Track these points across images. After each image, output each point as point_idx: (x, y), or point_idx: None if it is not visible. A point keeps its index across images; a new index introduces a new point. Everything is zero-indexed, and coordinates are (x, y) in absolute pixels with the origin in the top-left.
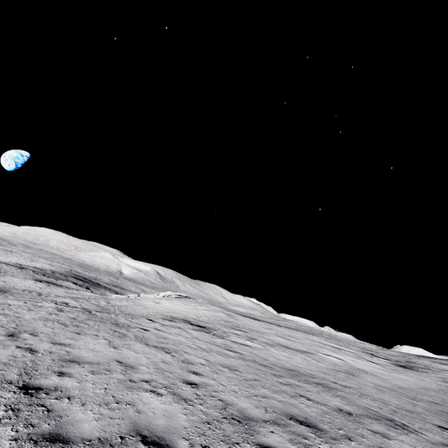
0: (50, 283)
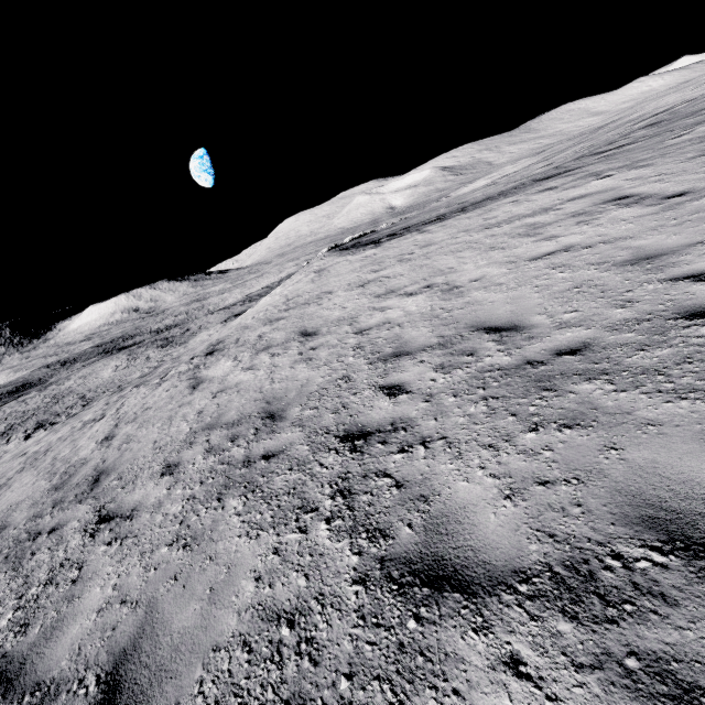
0: (242, 313)
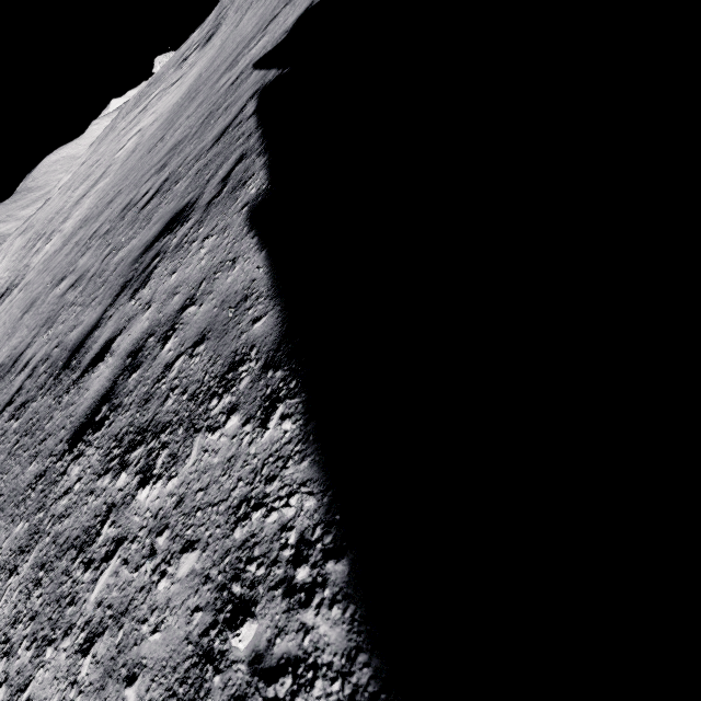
0: None
